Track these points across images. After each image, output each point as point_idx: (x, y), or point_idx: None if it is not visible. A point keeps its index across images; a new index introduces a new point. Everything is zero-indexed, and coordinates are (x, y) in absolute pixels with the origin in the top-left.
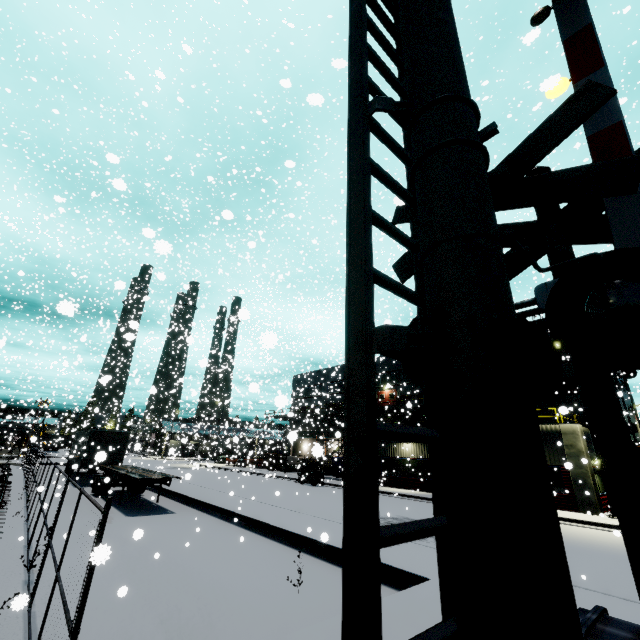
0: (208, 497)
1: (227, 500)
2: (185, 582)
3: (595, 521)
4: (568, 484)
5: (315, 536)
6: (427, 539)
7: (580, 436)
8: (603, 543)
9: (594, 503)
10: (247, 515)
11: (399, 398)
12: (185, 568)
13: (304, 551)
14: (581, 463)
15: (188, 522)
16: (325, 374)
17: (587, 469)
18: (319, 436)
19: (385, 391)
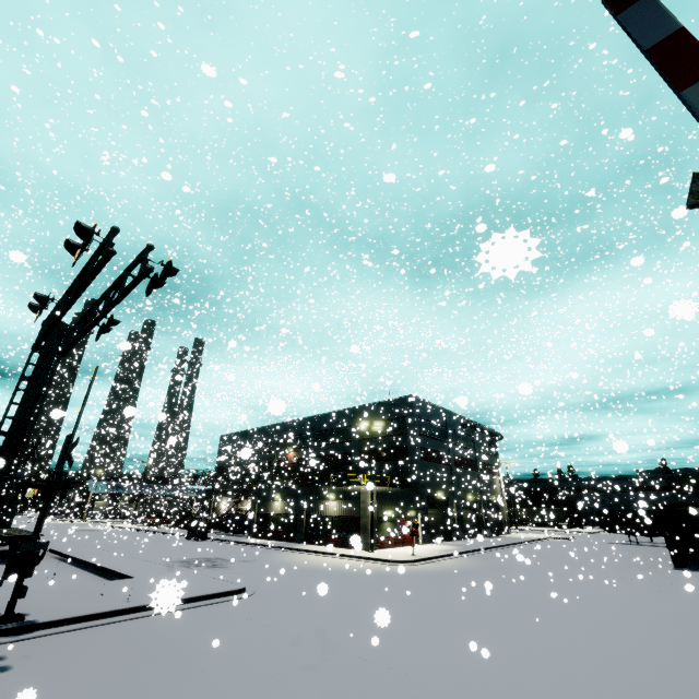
0: (72, 550)
1: (85, 551)
2: (1, 588)
3: (347, 554)
4: (359, 530)
5: (110, 566)
6: (198, 567)
7: (369, 495)
8: (318, 565)
9: (368, 542)
10: (83, 559)
11: (299, 460)
12: (8, 584)
13: (102, 576)
14: (367, 514)
15: (40, 566)
16: (247, 435)
17: (369, 518)
18: (234, 495)
19: (290, 453)
